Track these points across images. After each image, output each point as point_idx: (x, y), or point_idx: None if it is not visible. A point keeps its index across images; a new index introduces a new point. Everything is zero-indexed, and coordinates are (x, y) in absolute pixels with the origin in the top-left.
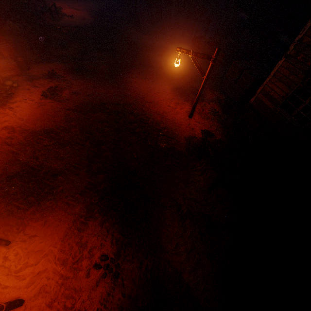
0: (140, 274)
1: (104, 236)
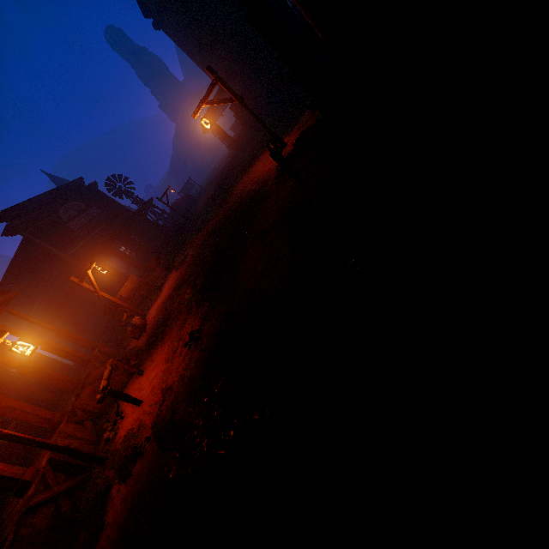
0: (216, 323)
1: (196, 319)
